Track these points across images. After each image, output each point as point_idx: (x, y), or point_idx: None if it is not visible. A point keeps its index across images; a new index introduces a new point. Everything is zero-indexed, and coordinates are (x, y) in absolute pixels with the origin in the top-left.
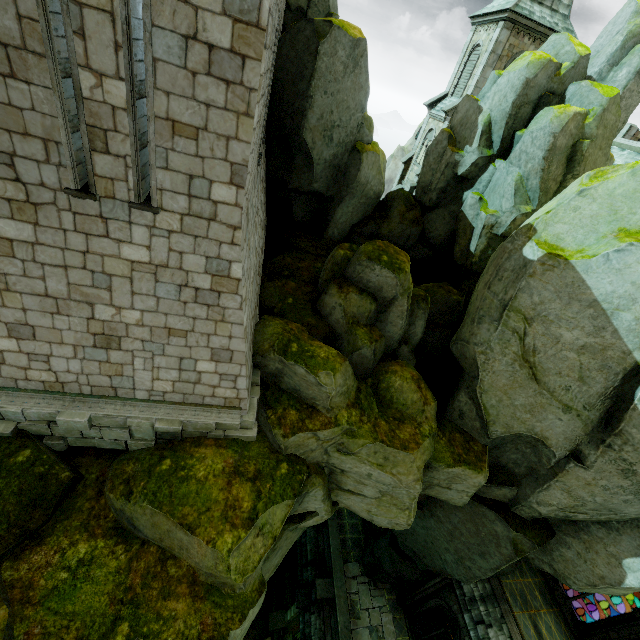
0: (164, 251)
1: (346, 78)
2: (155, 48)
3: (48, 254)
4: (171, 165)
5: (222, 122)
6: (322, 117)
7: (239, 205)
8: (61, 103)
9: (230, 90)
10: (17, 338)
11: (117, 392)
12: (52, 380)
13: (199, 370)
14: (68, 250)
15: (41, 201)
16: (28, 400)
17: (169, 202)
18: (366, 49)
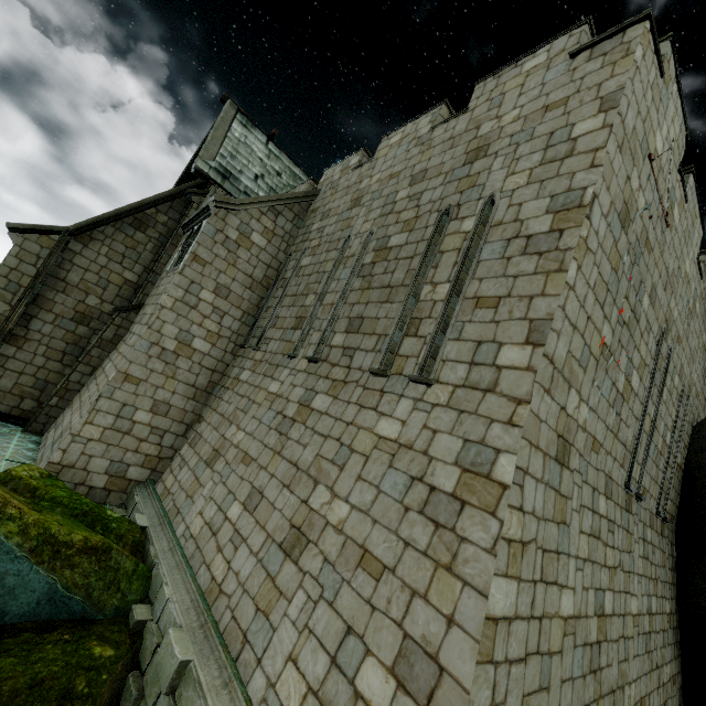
0: (417, 427)
1: None
2: (482, 255)
3: (325, 423)
4: (463, 336)
5: (528, 285)
6: None
7: (532, 368)
8: (403, 309)
9: (542, 258)
10: (245, 506)
11: (242, 652)
12: (219, 580)
13: (359, 686)
14: (339, 421)
15: (351, 380)
16: (184, 592)
17: (447, 373)
18: None
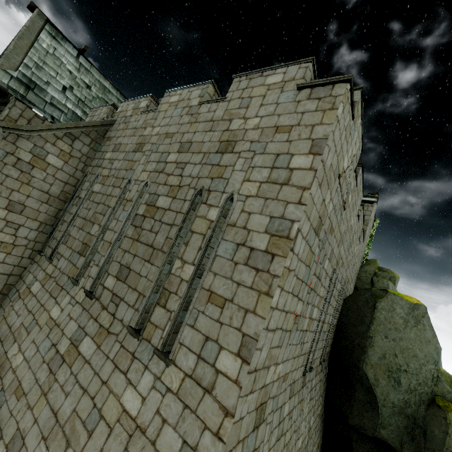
0: (152, 410)
1: (408, 329)
2: (219, 250)
3: (86, 373)
4: (197, 324)
5: (245, 297)
6: (384, 357)
7: (239, 383)
8: (159, 275)
9: (258, 275)
10: (8, 450)
11: None
12: None
13: None
14: (97, 375)
15: (113, 331)
16: None
17: (182, 357)
18: (426, 312)
